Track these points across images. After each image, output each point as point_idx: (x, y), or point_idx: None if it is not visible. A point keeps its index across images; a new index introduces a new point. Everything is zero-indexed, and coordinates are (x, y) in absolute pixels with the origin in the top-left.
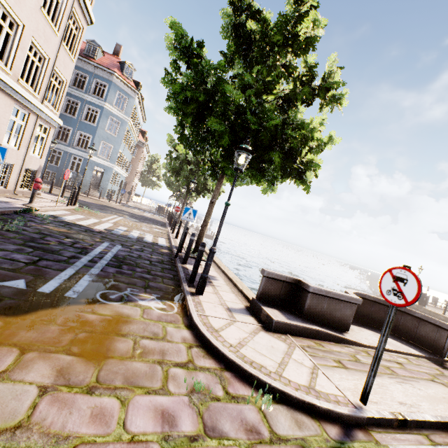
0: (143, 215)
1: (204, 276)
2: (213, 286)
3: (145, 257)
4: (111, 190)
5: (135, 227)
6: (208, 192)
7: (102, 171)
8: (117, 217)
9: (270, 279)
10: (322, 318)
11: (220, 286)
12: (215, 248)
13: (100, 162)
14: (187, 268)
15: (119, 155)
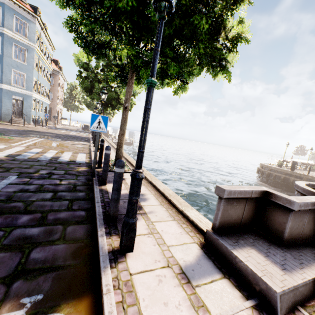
0: (69, 134)
1: (130, 223)
2: (145, 216)
3: (48, 187)
4: (36, 116)
5: (53, 147)
6: (121, 105)
7: (21, 100)
8: (36, 139)
9: (230, 200)
10: (301, 236)
11: (154, 211)
12: (141, 172)
13: (16, 90)
14: (107, 191)
15: (34, 82)
